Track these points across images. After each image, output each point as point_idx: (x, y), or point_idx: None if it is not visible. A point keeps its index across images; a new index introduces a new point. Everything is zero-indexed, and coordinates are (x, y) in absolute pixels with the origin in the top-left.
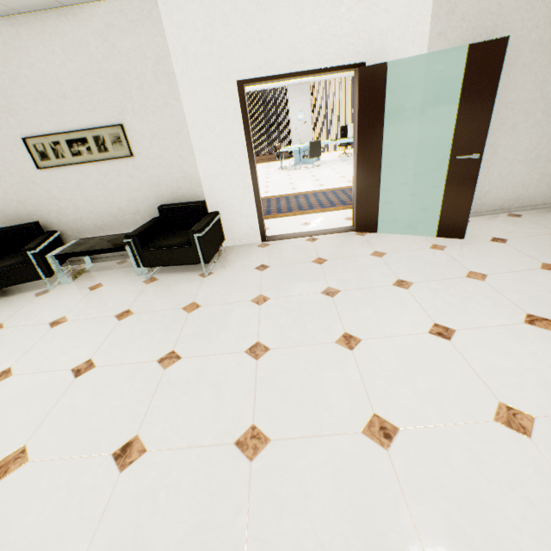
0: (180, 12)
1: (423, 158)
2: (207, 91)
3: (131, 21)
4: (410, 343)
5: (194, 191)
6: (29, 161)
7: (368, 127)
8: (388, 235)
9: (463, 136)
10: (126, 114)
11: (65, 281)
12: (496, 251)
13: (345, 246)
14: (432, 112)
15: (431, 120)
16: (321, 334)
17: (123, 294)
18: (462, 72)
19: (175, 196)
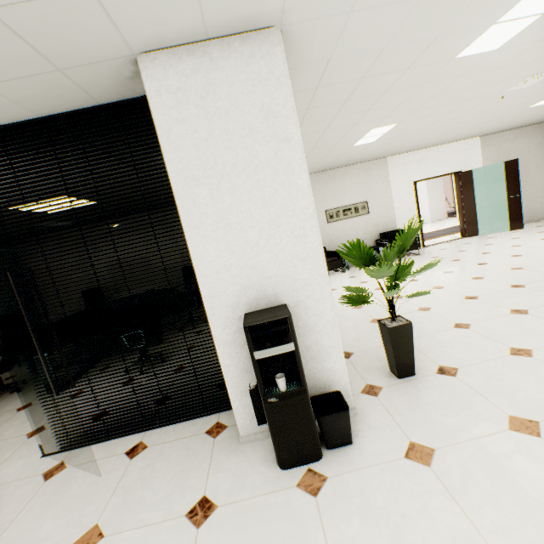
0: (394, 162)
1: (489, 202)
2: (401, 186)
3: (376, 166)
4: (537, 242)
5: (392, 226)
6: (324, 220)
7: (467, 192)
8: (485, 235)
9: (510, 189)
10: (368, 197)
11: (347, 268)
12: (541, 228)
13: (470, 240)
14: (489, 185)
15: (489, 188)
16: (503, 248)
17: None
18: (496, 170)
19: (383, 229)
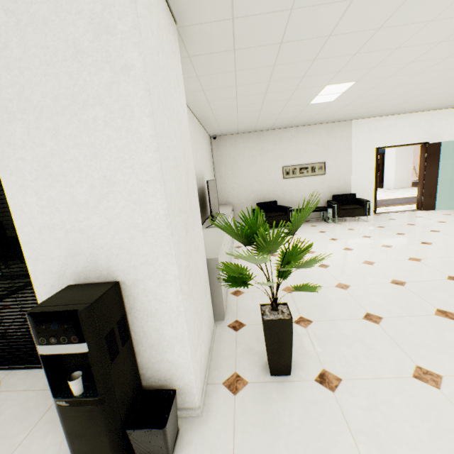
0: (359, 126)
1: (453, 178)
2: (362, 151)
3: (340, 128)
4: None
5: (346, 189)
6: (280, 175)
7: (431, 165)
8: (442, 210)
9: None
10: (327, 158)
11: None
12: None
13: (424, 213)
14: None
15: None
16: None
17: (335, 226)
18: None
19: (337, 192)
